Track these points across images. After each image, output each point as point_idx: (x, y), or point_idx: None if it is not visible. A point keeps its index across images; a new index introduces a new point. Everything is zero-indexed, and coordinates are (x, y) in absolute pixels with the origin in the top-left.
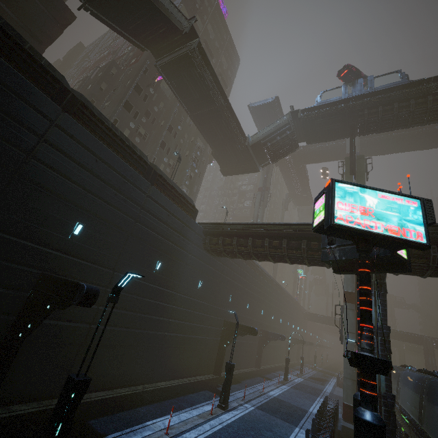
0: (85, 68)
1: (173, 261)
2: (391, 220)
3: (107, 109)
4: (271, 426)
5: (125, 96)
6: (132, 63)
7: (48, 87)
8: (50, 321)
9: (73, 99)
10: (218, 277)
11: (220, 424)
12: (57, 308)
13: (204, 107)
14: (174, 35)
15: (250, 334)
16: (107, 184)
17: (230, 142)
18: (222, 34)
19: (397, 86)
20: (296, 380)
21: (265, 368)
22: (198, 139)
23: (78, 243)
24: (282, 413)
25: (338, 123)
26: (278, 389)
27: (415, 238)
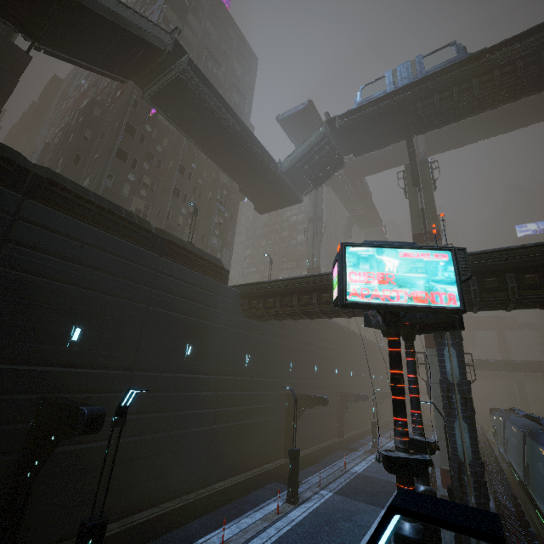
0: (65, 110)
1: (207, 340)
2: (416, 285)
3: (97, 163)
4: (351, 514)
5: (116, 143)
6: (117, 97)
7: (1, 173)
8: (65, 448)
9: (36, 179)
10: (270, 344)
11: (287, 525)
12: (62, 439)
13: (216, 138)
14: (157, 56)
15: (320, 405)
16: (102, 271)
17: (259, 173)
18: (228, 30)
19: (453, 64)
20: (389, 445)
21: (351, 436)
22: (220, 175)
23: (80, 350)
24: (366, 494)
25: (388, 124)
26: (364, 461)
27: (447, 303)
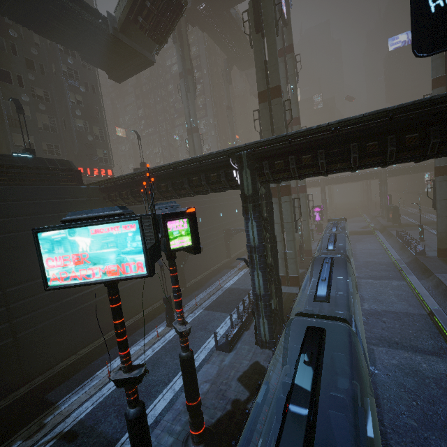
0: None
1: None
2: (108, 260)
3: None
4: (208, 323)
5: None
6: None
7: None
8: None
9: None
10: None
11: (161, 344)
12: None
13: None
14: None
15: None
16: None
17: (90, 36)
18: None
19: None
20: None
21: (238, 254)
22: None
23: None
24: (225, 304)
25: None
26: (237, 276)
27: (136, 271)
